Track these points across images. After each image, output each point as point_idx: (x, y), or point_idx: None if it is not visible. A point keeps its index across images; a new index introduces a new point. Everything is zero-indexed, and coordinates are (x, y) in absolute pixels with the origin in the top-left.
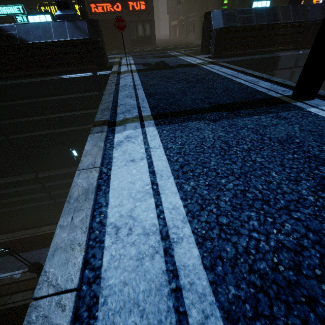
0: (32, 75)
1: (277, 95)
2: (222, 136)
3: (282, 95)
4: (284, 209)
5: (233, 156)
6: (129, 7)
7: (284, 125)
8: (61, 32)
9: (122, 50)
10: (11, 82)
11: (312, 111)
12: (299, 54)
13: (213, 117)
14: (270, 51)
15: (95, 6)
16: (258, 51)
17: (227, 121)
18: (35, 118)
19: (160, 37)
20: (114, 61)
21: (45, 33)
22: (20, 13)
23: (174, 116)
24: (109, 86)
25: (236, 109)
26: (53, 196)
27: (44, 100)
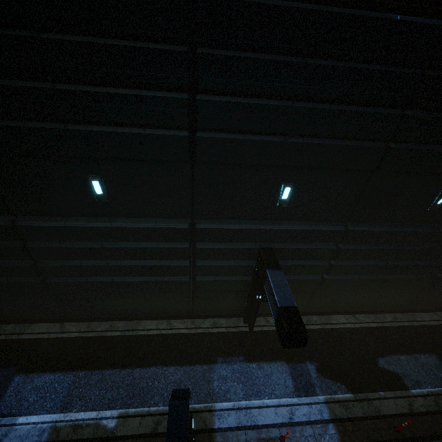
0: (316, 3)
1: None
2: None
3: None
4: None
5: None
6: None
7: None
8: None
9: None
10: (284, 2)
11: None
12: None
13: None
14: None
15: None
16: None
17: None
18: (272, 102)
19: None
20: None
21: None
22: None
23: None
24: None
25: None
26: (197, 268)
27: (317, 63)
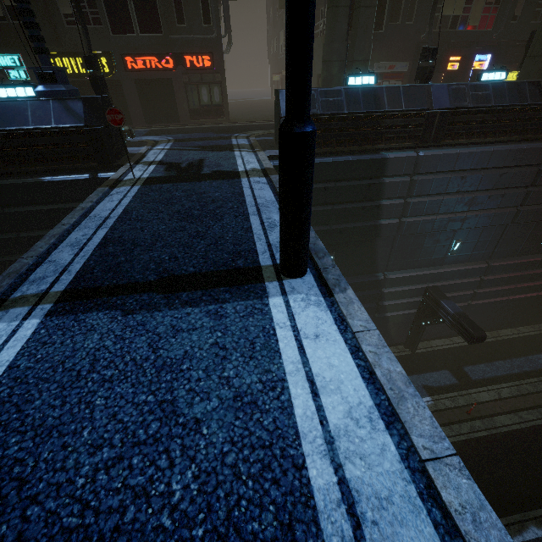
0: None
1: (266, 261)
2: (103, 348)
3: (271, 263)
4: (30, 499)
5: (75, 392)
6: (186, 63)
7: (203, 332)
8: (43, 115)
9: (175, 123)
10: None
11: (269, 305)
12: (419, 155)
13: (135, 303)
14: (375, 150)
15: (133, 60)
16: (355, 149)
17: (144, 315)
18: (1, 237)
19: (259, 95)
20: (137, 153)
21: (18, 116)
22: (15, 66)
23: (88, 297)
24: (70, 217)
25: (181, 290)
26: None
27: (15, 211)
